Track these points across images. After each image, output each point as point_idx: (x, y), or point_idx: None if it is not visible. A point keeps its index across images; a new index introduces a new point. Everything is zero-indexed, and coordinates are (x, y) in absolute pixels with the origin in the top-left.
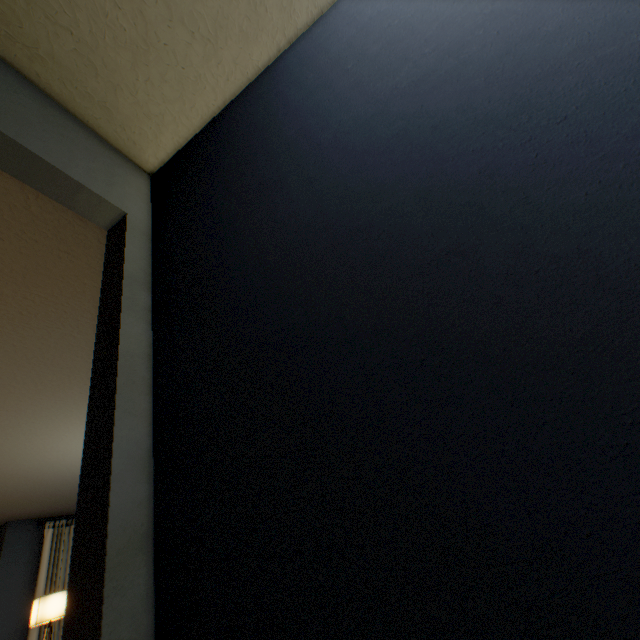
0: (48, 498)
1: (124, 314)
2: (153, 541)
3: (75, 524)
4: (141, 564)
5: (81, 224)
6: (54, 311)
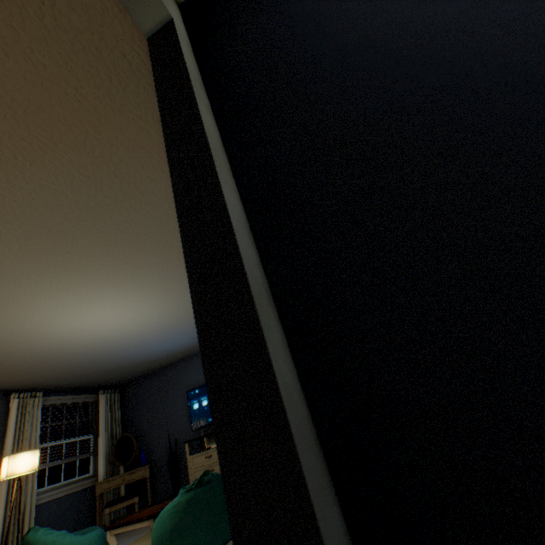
0: (15, 371)
1: (197, 98)
2: (273, 302)
3: (188, 277)
4: (273, 316)
5: (95, 54)
6: (50, 161)
